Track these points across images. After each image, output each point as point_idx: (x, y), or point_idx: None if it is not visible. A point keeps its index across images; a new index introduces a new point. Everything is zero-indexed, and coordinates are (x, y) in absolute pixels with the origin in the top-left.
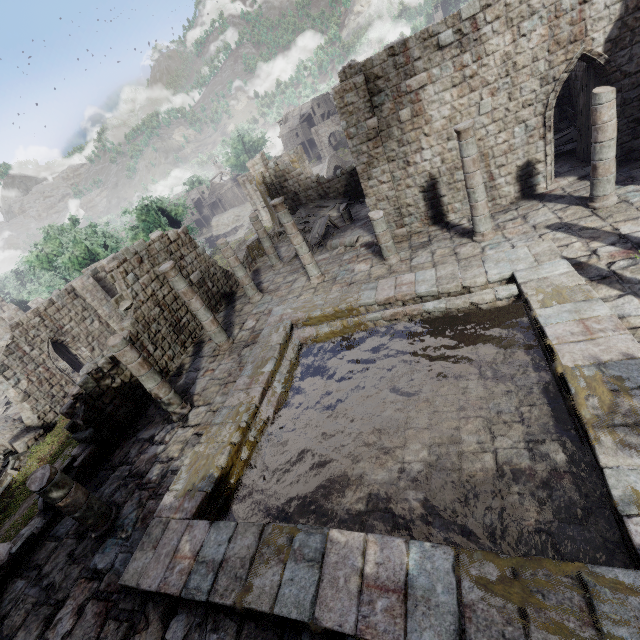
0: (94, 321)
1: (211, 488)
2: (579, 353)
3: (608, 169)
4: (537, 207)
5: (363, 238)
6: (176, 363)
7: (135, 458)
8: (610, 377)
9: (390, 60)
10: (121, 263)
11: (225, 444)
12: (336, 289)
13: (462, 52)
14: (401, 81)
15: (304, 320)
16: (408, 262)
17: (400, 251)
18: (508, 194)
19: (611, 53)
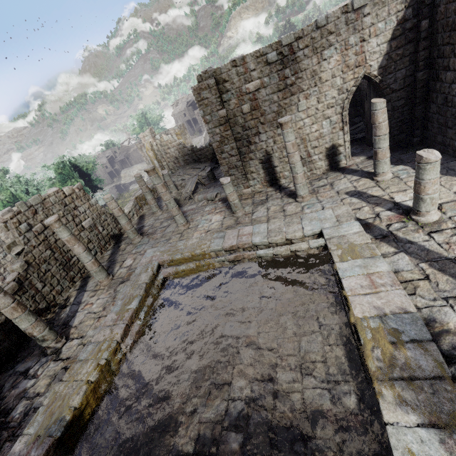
0: (7, 255)
1: (61, 432)
2: (367, 305)
3: (384, 155)
4: (340, 177)
5: (221, 194)
6: (64, 296)
7: (6, 393)
8: (389, 329)
9: (233, 69)
10: (15, 215)
11: (82, 383)
12: (196, 235)
13: (284, 68)
14: (242, 85)
15: (168, 261)
16: (250, 215)
17: (245, 206)
18: (321, 167)
19: (383, 75)
